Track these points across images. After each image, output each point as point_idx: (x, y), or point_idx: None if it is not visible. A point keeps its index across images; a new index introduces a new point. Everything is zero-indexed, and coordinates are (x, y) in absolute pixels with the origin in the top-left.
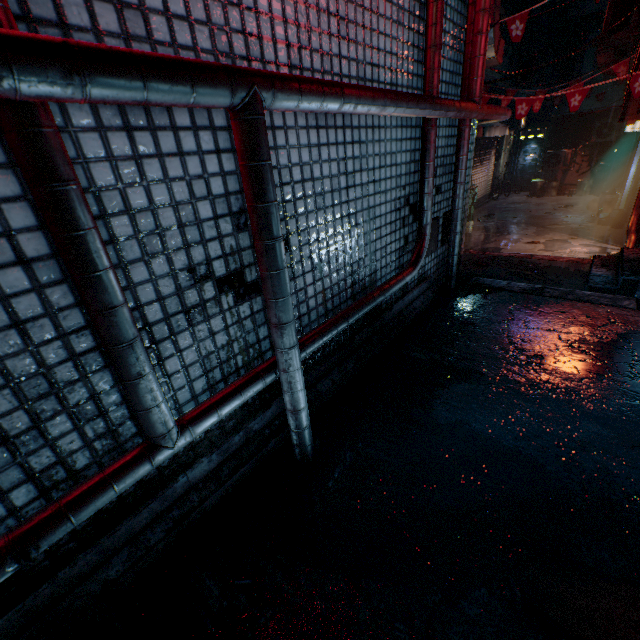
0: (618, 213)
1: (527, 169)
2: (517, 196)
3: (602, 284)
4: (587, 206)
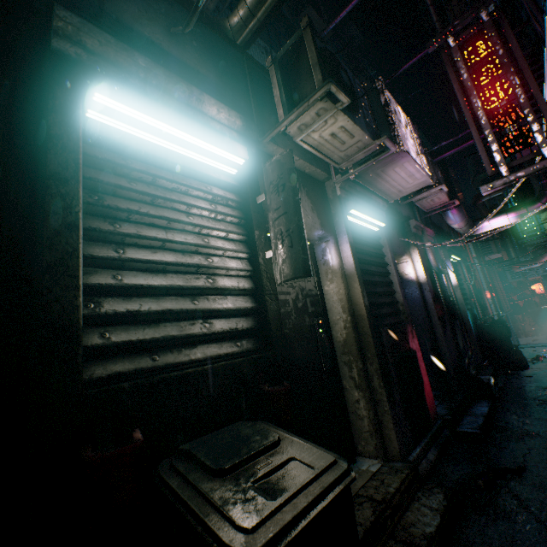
0: None
1: None
2: None
3: None
4: (545, 338)
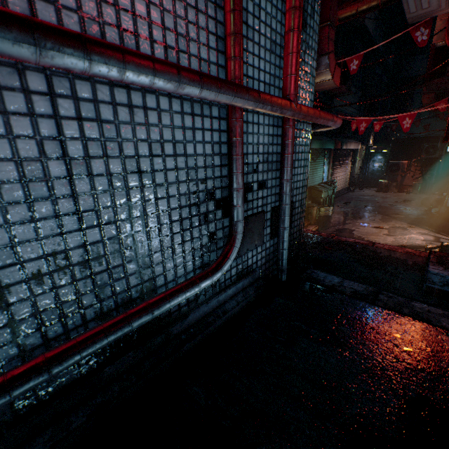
0: (446, 210)
1: (375, 172)
2: (368, 190)
3: (440, 285)
4: (421, 202)
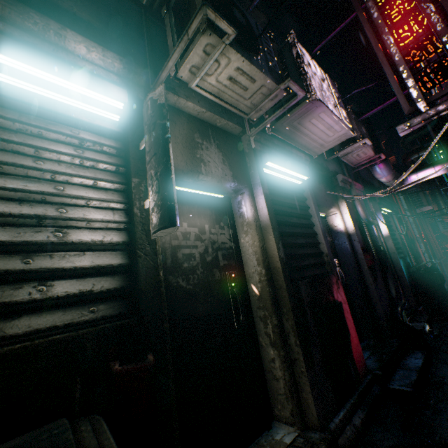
0: None
1: None
2: None
3: None
4: None
